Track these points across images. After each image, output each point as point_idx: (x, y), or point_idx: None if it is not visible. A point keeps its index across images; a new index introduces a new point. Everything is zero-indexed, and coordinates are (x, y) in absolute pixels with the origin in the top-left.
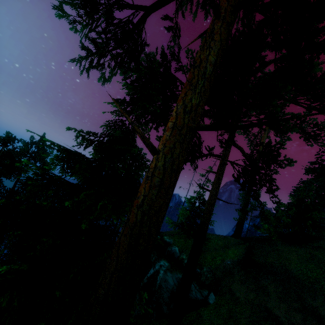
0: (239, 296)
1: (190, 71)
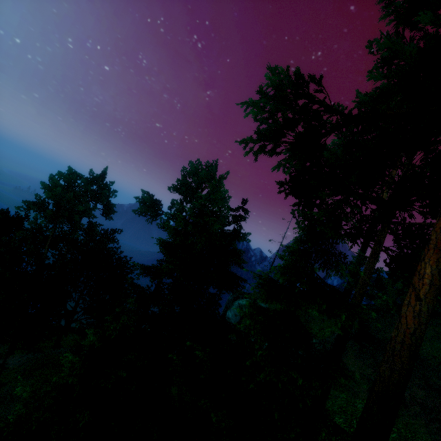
0: (354, 370)
1: (439, 240)
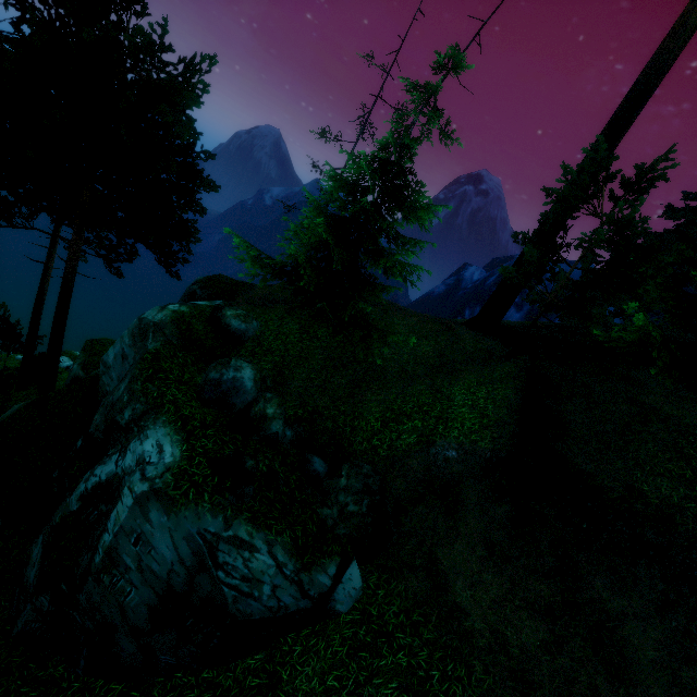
0: (468, 608)
1: None
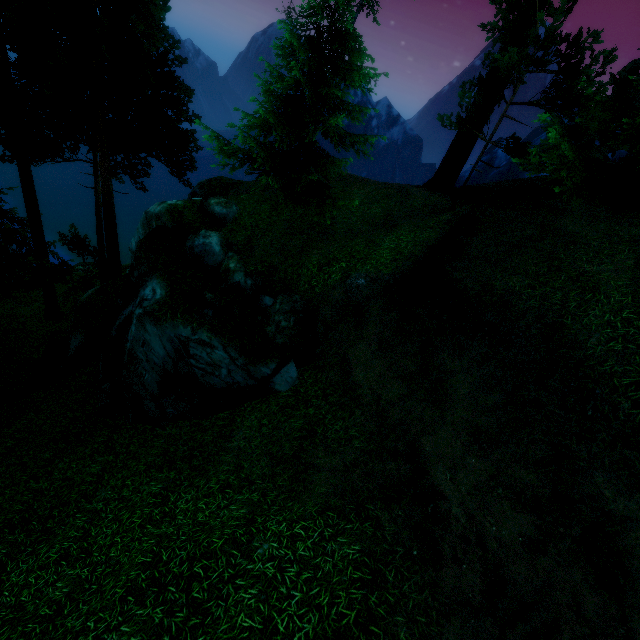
0: (361, 382)
1: None
